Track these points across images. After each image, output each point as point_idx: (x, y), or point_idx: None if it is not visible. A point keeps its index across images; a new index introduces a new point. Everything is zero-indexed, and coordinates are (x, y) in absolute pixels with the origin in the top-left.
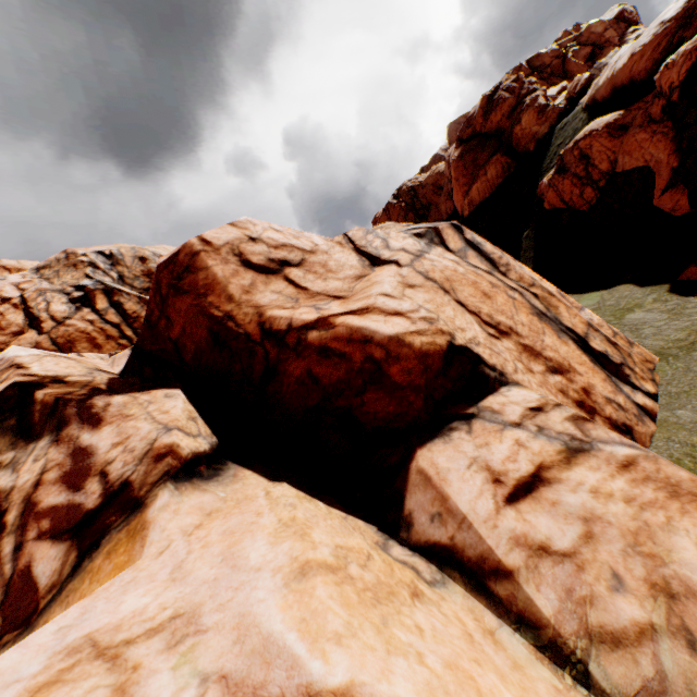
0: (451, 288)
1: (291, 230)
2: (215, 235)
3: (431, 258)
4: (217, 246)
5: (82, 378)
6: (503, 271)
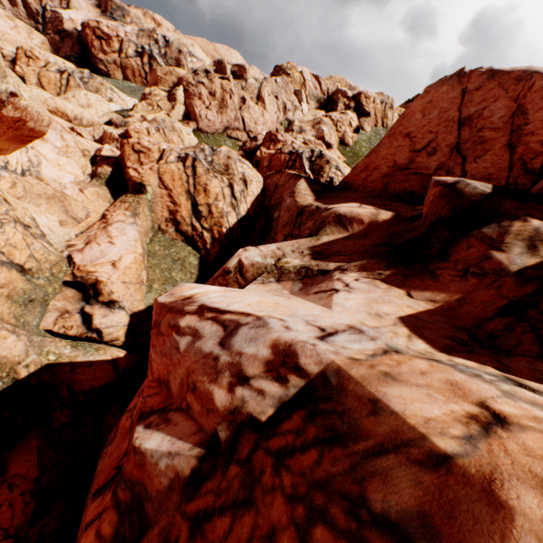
0: (43, 77)
1: (47, 56)
2: (26, 48)
3: (50, 73)
4: (24, 49)
5: (6, 56)
6: (68, 88)
